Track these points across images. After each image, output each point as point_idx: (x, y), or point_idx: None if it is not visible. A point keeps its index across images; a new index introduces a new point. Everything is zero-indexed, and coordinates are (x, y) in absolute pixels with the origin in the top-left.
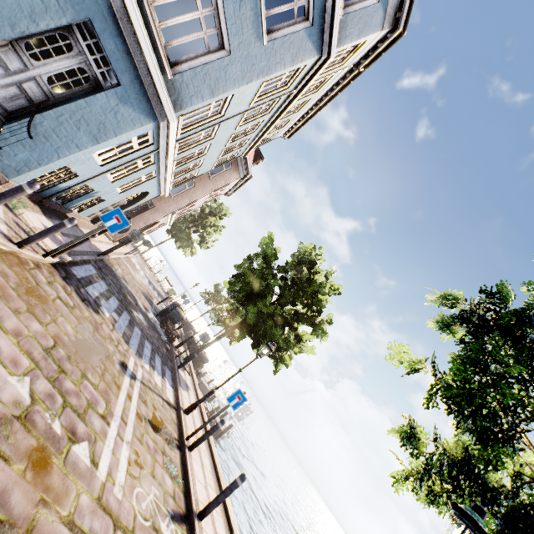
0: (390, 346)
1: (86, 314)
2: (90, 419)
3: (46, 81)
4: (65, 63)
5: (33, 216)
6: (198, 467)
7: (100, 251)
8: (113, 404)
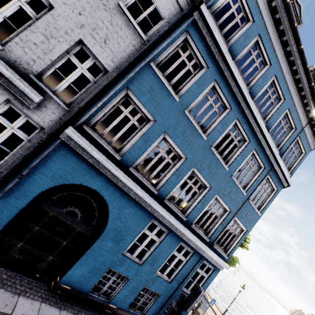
0: None
1: None
2: None
3: None
4: None
5: None
6: None
7: None
8: None
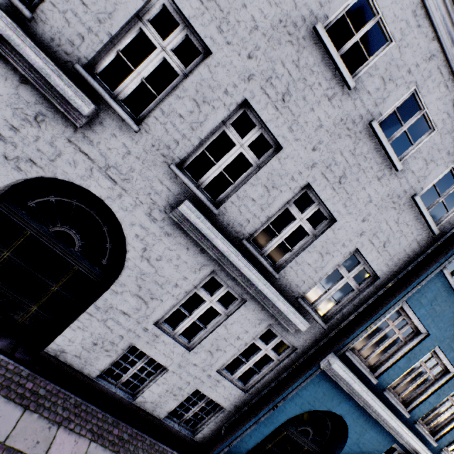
0: None
1: None
2: None
3: None
4: None
5: None
6: None
7: None
8: None
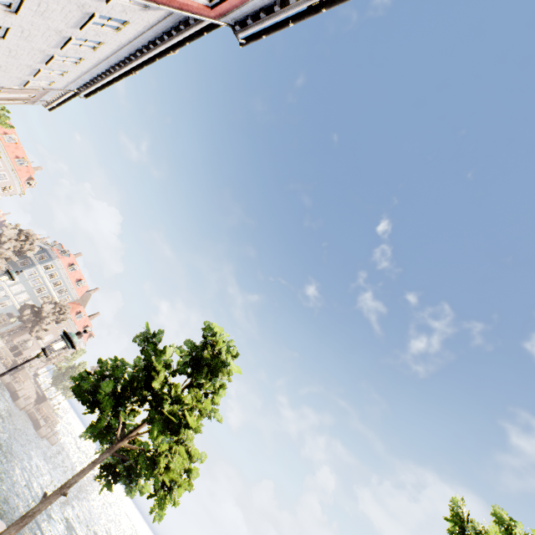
0: None
1: None
2: None
3: None
4: None
5: None
6: None
7: None
8: None
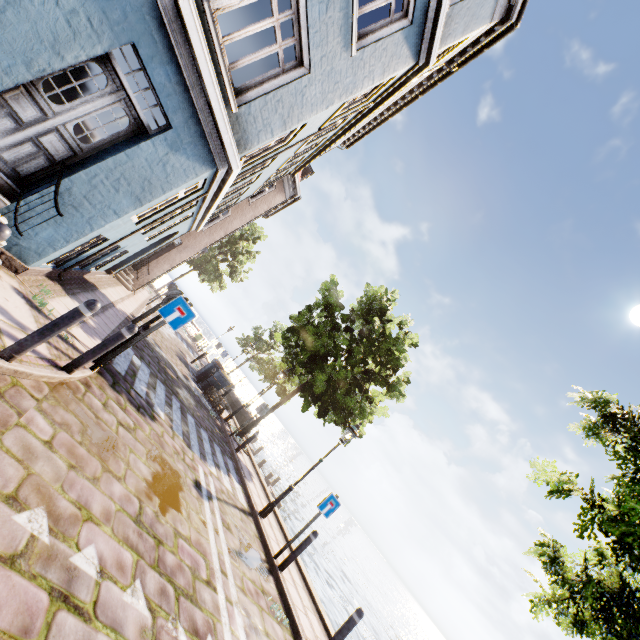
0: (534, 463)
1: (147, 431)
2: (201, 596)
3: (71, 130)
4: (97, 104)
5: (60, 304)
6: (293, 590)
7: (127, 316)
8: (208, 555)
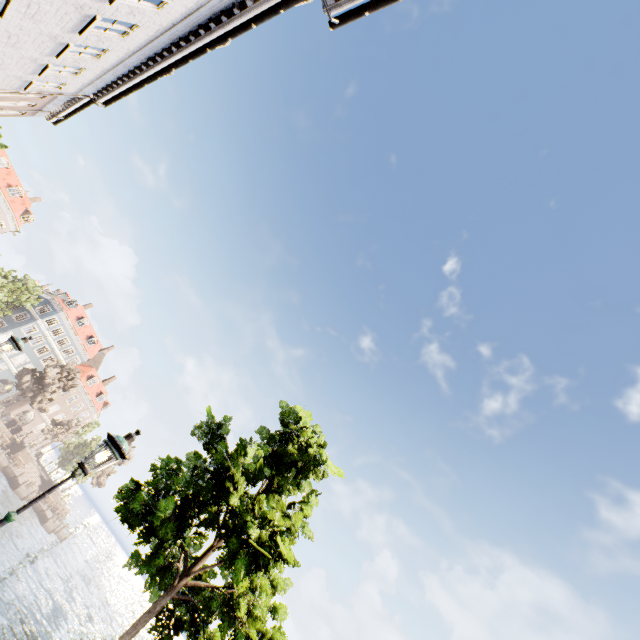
0: None
1: None
2: None
3: None
4: None
5: None
6: None
7: None
8: None
